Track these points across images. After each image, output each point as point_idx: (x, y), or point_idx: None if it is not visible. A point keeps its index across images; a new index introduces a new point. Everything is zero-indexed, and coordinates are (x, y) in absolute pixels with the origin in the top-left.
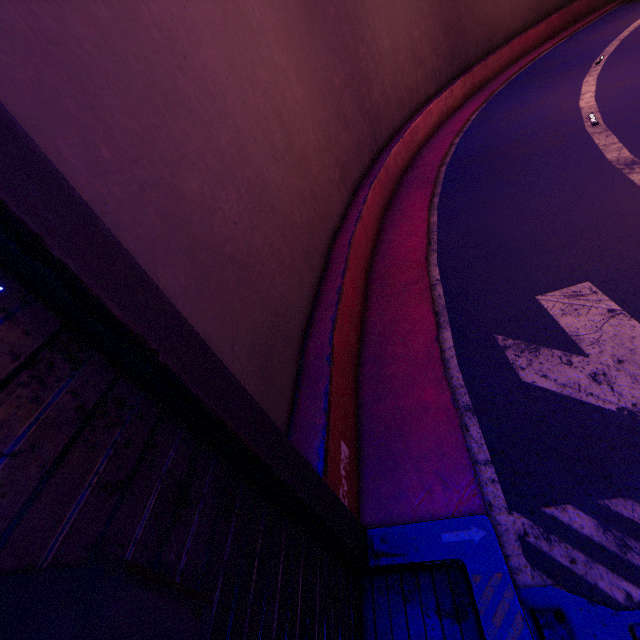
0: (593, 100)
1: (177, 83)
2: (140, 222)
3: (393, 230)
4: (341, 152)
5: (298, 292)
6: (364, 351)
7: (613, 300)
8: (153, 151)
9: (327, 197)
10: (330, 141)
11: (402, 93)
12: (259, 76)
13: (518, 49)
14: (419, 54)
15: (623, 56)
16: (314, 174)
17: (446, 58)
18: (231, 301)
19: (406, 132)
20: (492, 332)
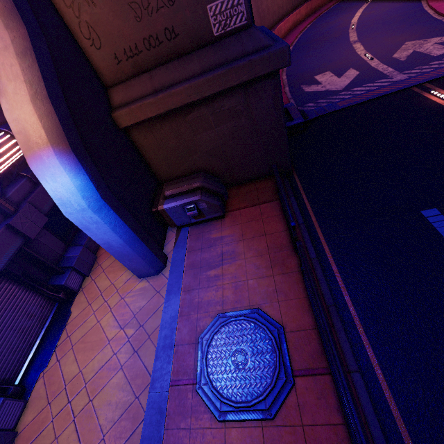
0: (357, 19)
1: None
2: None
3: None
4: None
5: None
6: None
7: (333, 74)
8: None
9: None
10: None
11: (275, 8)
12: None
13: None
14: None
15: (377, 0)
16: None
17: None
18: None
19: (276, 29)
20: (300, 85)
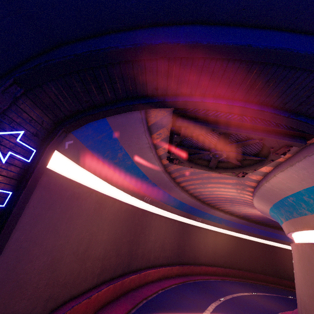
0: None
1: (61, 225)
2: (9, 256)
3: None
4: (108, 263)
5: (27, 313)
6: None
7: None
8: (35, 239)
9: (85, 278)
10: (105, 257)
11: (151, 256)
12: (93, 229)
13: (204, 270)
14: (165, 247)
15: (228, 304)
16: (87, 266)
17: (175, 255)
18: None
19: (143, 272)
20: None
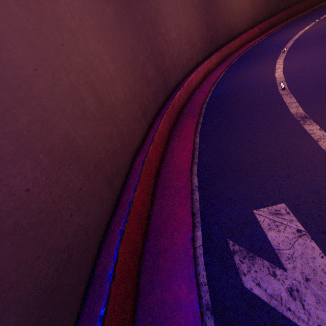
0: (282, 73)
1: None
2: None
3: (174, 145)
4: (143, 99)
5: (97, 213)
6: (147, 241)
7: (300, 222)
8: None
9: (131, 131)
10: (135, 94)
11: (183, 61)
12: (75, 61)
13: (244, 39)
14: (193, 40)
15: (296, 49)
16: (121, 118)
17: (208, 42)
18: (1, 278)
19: (185, 83)
20: (226, 236)
